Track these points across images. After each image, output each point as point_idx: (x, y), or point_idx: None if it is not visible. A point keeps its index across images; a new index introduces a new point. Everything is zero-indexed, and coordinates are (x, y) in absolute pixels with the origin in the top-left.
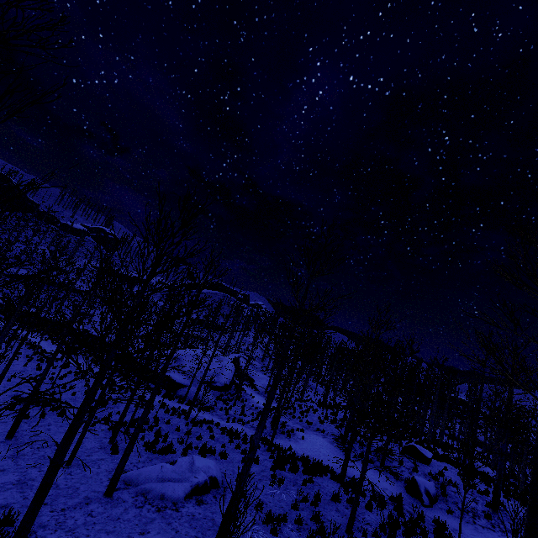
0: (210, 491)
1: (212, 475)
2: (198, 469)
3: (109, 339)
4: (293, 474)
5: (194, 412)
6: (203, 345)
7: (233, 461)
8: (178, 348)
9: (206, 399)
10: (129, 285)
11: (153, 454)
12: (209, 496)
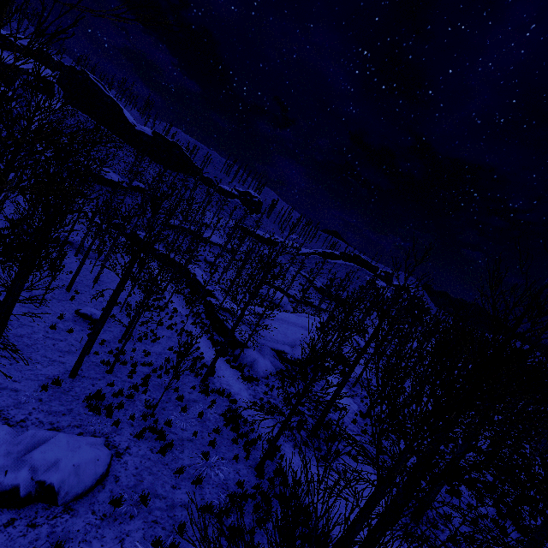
0: (28, 505)
1: (46, 480)
2: (29, 461)
3: (210, 286)
4: (225, 543)
5: (229, 377)
6: (314, 314)
7: (168, 464)
8: (285, 311)
9: (260, 368)
10: (241, 239)
11: (85, 407)
12: (4, 515)
